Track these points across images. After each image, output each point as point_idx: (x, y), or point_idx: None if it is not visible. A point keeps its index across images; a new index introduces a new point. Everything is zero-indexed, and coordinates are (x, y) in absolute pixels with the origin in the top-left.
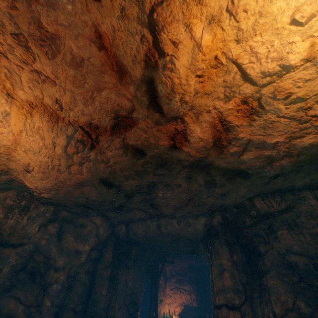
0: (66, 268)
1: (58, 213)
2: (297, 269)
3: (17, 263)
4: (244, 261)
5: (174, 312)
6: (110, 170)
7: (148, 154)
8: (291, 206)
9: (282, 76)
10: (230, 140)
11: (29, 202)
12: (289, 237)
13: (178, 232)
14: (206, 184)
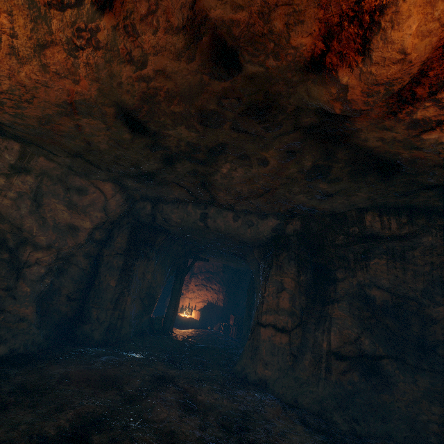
0: (54, 248)
1: (31, 159)
2: (372, 304)
3: None
4: (310, 282)
5: (195, 306)
6: (144, 89)
7: (246, 68)
8: (415, 234)
9: None
10: (441, 87)
11: None
12: (384, 269)
13: (231, 230)
14: (312, 172)
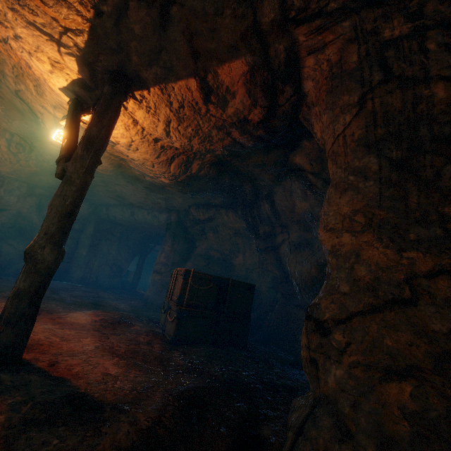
0: None
1: (33, 189)
2: (212, 259)
3: (6, 222)
4: (185, 249)
5: None
6: (55, 168)
7: None
8: (213, 218)
9: (115, 145)
10: (130, 167)
11: (2, 178)
12: (213, 239)
13: (148, 221)
14: (147, 189)
